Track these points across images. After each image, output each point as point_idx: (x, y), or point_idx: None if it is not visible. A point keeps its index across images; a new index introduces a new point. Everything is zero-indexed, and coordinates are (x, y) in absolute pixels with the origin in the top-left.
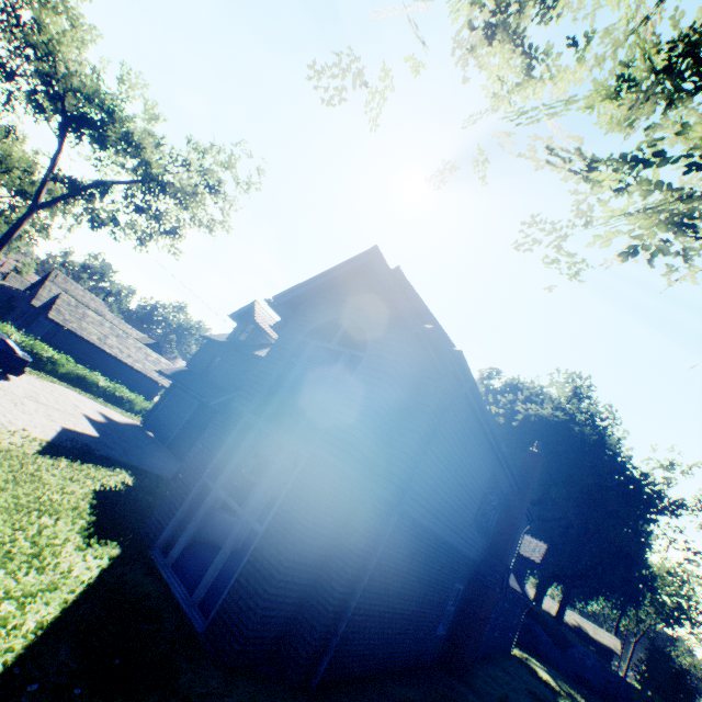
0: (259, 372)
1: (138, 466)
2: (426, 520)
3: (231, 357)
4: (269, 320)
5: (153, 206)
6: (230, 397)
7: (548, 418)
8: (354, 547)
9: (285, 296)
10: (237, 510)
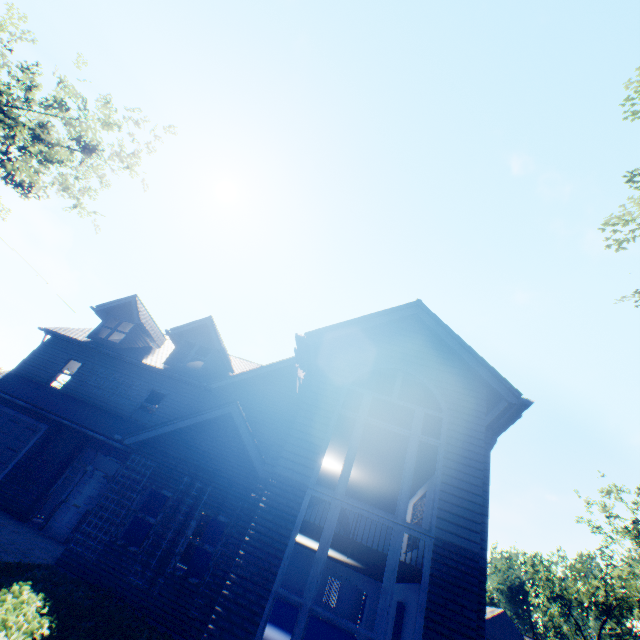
0: (304, 426)
1: (13, 561)
2: None
3: (103, 363)
4: (149, 319)
5: (6, 147)
6: (161, 433)
7: None
8: (479, 637)
9: (322, 334)
10: (358, 634)
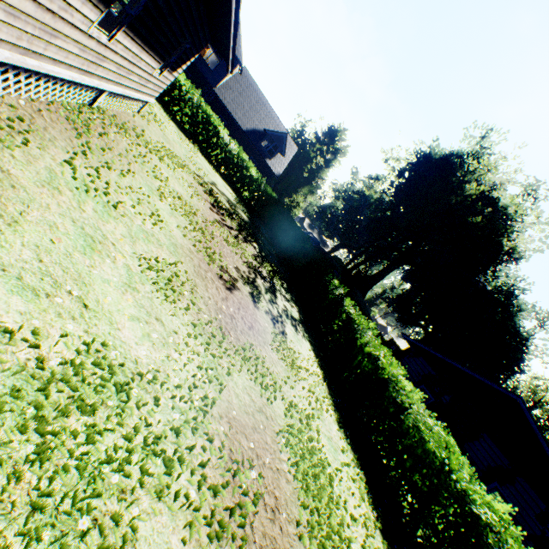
0: None
1: None
2: None
3: None
4: None
5: None
6: None
7: (434, 157)
8: None
9: None
10: None
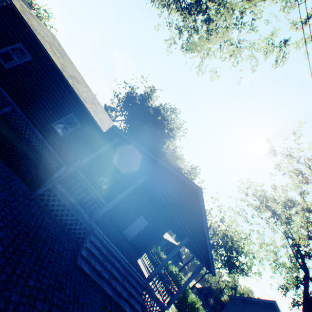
0: None
1: None
2: None
3: None
4: None
5: None
6: None
7: (133, 96)
8: None
9: None
10: None
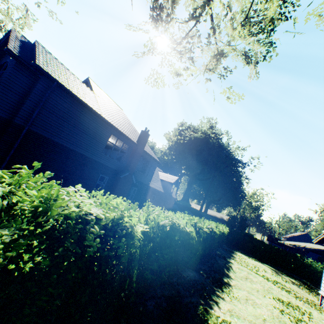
0: None
1: None
2: (58, 140)
3: None
4: None
5: None
6: None
7: (199, 137)
8: (2, 139)
9: None
10: None
